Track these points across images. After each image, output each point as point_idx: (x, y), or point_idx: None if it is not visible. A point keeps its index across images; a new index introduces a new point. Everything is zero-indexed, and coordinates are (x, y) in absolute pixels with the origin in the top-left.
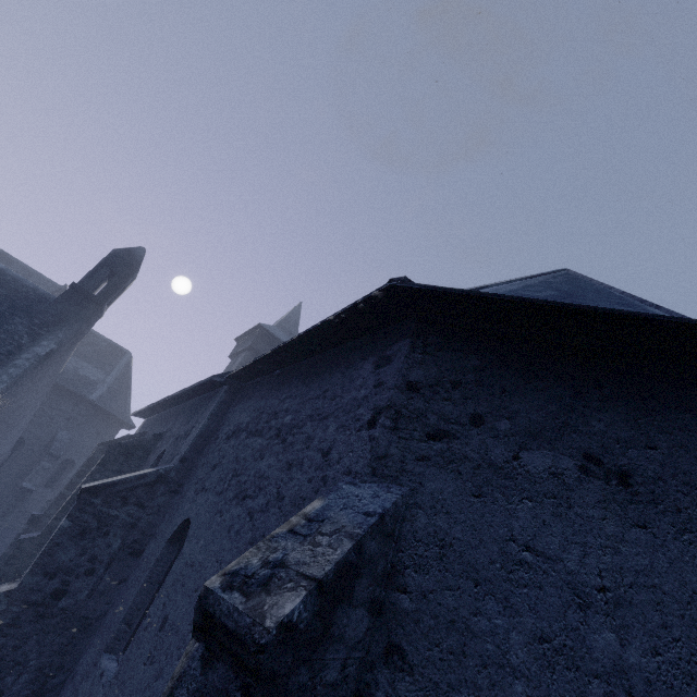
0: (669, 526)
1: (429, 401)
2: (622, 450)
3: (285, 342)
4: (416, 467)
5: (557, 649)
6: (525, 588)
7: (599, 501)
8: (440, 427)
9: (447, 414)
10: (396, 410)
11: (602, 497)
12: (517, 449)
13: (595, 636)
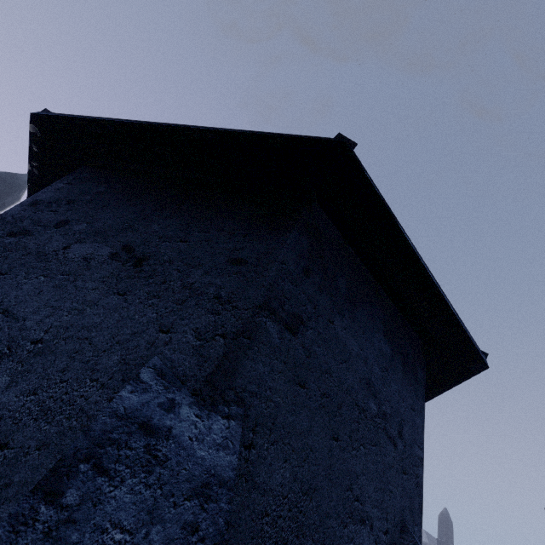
0: (144, 294)
1: (37, 212)
2: (158, 243)
3: None
4: None
5: None
6: None
7: (104, 277)
8: (26, 228)
9: (42, 220)
10: (4, 217)
11: (110, 274)
12: (74, 242)
13: None
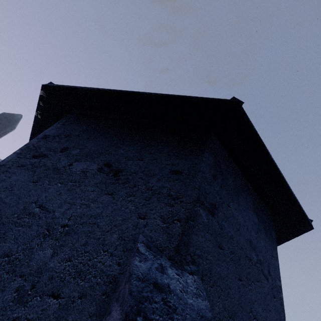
0: (124, 193)
1: (48, 142)
2: (125, 161)
3: (30, 136)
4: (14, 170)
5: (10, 261)
6: (21, 227)
7: (97, 183)
8: (43, 153)
9: (51, 147)
10: (28, 146)
11: (100, 181)
12: (74, 161)
13: (40, 252)
